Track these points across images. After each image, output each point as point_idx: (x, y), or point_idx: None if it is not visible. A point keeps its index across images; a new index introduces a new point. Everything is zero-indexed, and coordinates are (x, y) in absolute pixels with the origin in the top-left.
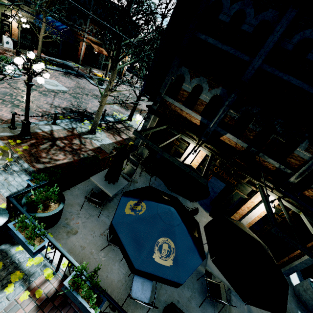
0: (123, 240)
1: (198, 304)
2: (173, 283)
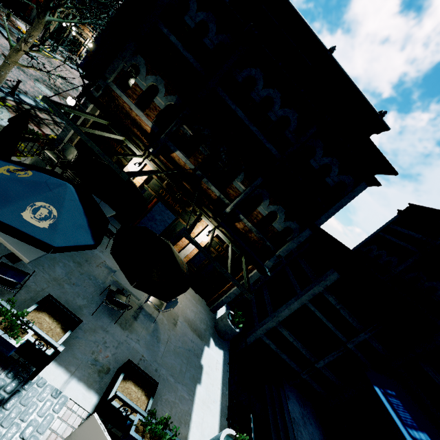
0: None
1: (91, 313)
2: (43, 244)
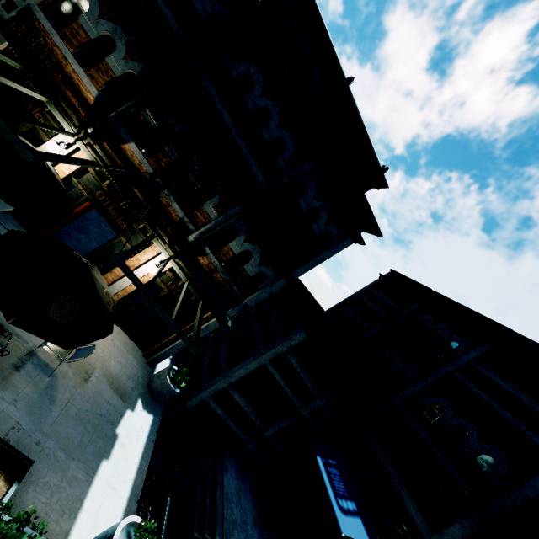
0: None
1: None
2: None
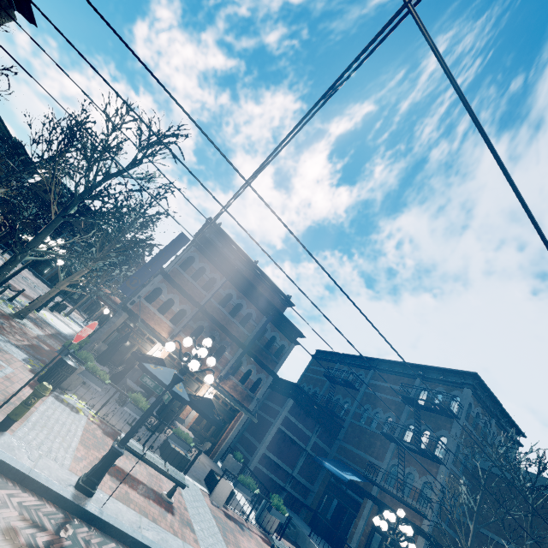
0: (160, 378)
1: None
2: (184, 400)
